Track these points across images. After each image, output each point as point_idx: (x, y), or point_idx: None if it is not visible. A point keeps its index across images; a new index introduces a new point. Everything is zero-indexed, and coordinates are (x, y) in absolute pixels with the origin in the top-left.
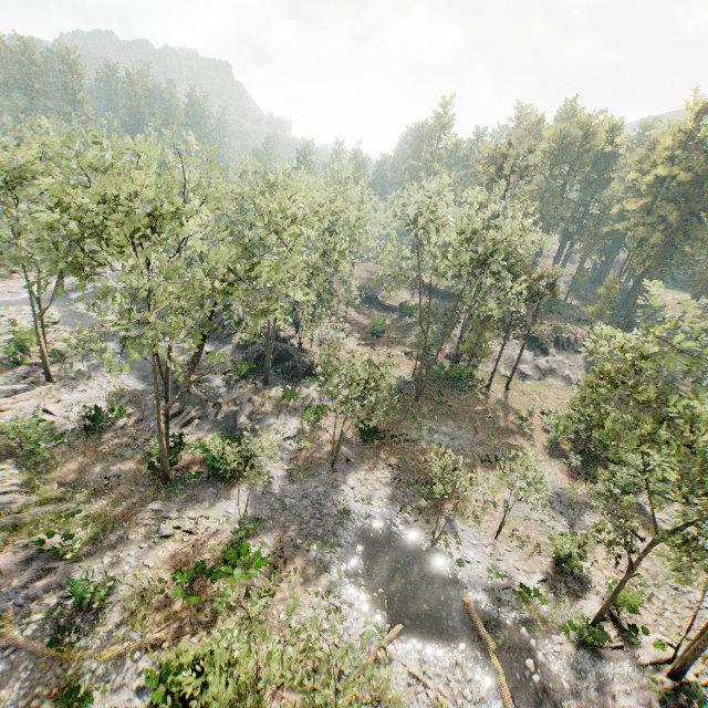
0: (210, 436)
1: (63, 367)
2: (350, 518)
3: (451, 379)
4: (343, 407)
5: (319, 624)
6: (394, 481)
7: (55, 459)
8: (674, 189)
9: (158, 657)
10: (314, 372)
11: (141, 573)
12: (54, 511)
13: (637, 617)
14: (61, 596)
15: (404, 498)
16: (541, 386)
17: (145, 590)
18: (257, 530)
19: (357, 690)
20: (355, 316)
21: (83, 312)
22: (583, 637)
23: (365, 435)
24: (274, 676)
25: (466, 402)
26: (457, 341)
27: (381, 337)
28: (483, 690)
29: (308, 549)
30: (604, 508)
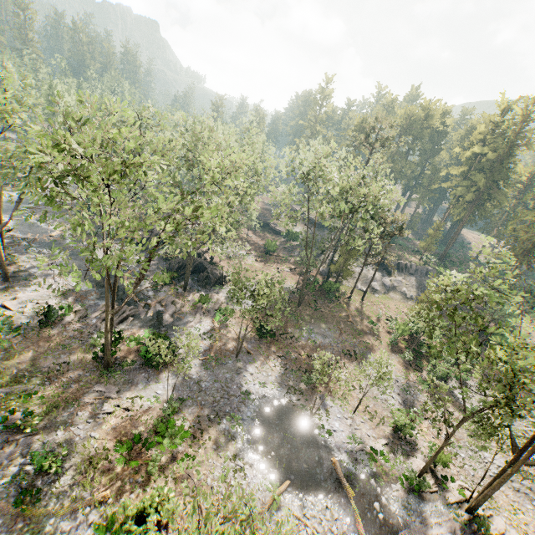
0: (142, 331)
1: (18, 269)
2: (250, 398)
3: (323, 291)
4: (249, 315)
5: (228, 481)
6: (282, 369)
7: (14, 348)
8: (484, 163)
9: (105, 511)
10: (227, 286)
11: (89, 443)
12: (14, 392)
13: (447, 469)
14: (23, 463)
15: (289, 382)
16: (386, 298)
17: (92, 457)
18: (180, 407)
19: (257, 530)
20: (253, 238)
21: (33, 222)
22: (412, 485)
23: (261, 333)
24: (208, 533)
25: (334, 309)
26: (328, 261)
27: (272, 256)
28: (345, 526)
29: (219, 422)
30: (427, 390)
